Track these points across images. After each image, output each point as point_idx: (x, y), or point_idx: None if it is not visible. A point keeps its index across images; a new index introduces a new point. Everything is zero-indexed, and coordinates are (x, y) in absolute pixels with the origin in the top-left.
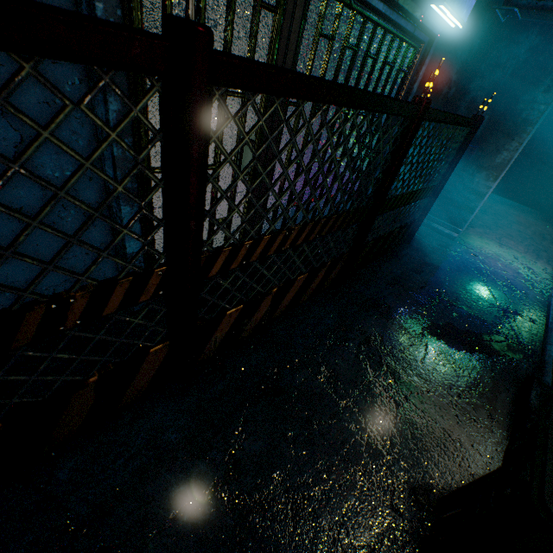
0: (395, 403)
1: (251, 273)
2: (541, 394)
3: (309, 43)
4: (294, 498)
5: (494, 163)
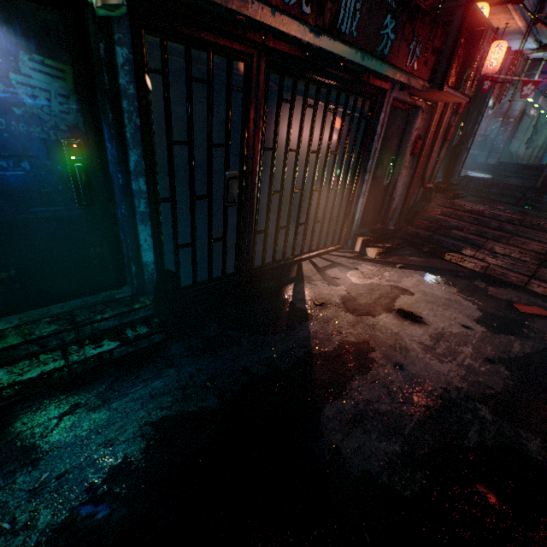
0: None
1: None
2: None
3: None
4: None
5: None
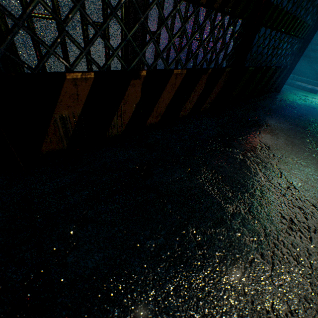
0: (302, 212)
1: None
2: None
3: None
4: None
5: None
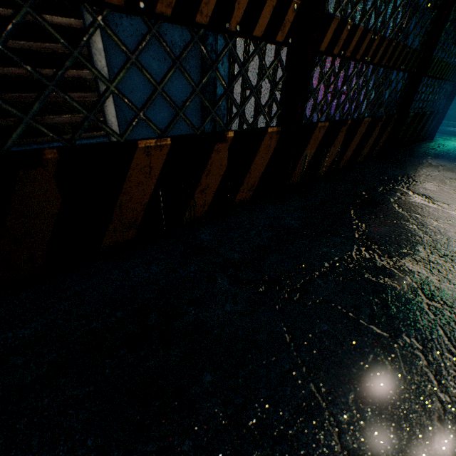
0: None
1: None
2: None
3: None
4: (455, 263)
5: None
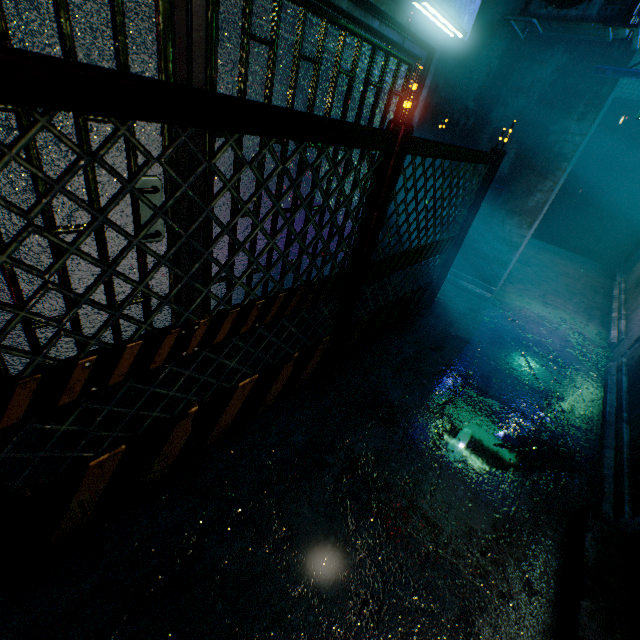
0: (382, 579)
1: (196, 368)
2: (599, 538)
3: (259, 56)
4: None
5: (527, 207)
